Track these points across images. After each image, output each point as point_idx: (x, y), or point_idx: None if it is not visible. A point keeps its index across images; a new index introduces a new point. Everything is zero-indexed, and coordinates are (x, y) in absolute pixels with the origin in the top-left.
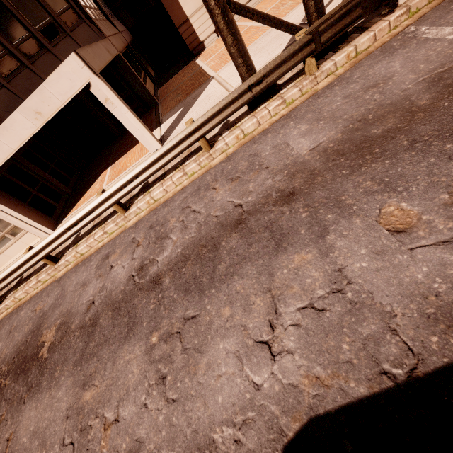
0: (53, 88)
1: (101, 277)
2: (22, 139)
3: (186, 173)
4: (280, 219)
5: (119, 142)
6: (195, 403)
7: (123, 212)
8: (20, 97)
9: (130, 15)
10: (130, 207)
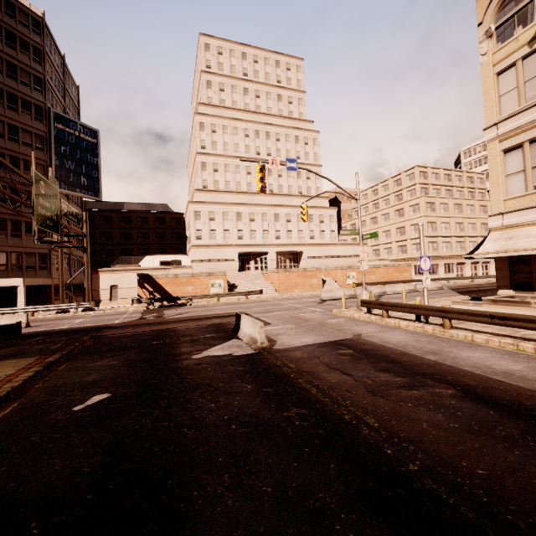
0: (7, 281)
1: None
2: None
3: None
4: None
5: None
6: None
7: None
8: None
9: None
10: None
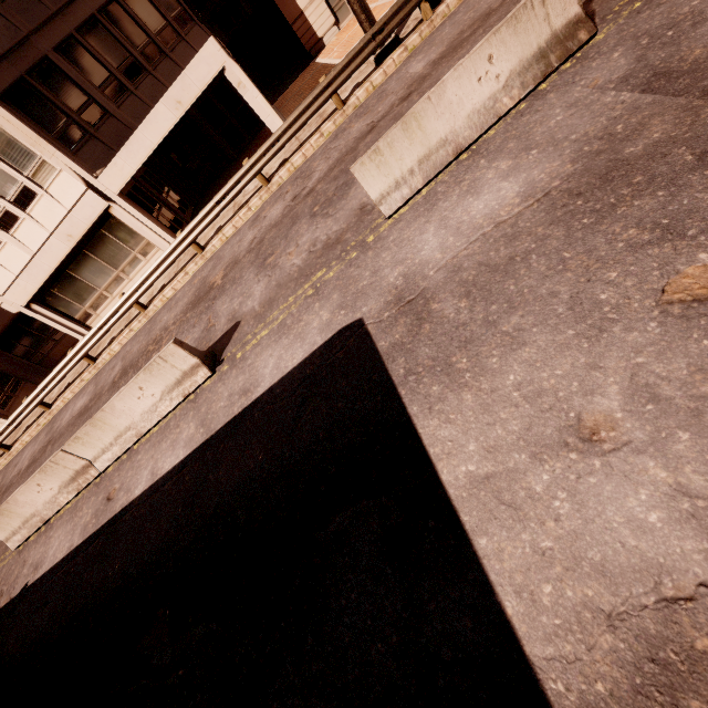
0: (193, 75)
1: (257, 226)
2: (163, 132)
3: (323, 133)
4: (401, 110)
5: (237, 162)
6: (350, 203)
7: (266, 184)
8: (146, 104)
9: (222, 31)
10: (272, 180)
